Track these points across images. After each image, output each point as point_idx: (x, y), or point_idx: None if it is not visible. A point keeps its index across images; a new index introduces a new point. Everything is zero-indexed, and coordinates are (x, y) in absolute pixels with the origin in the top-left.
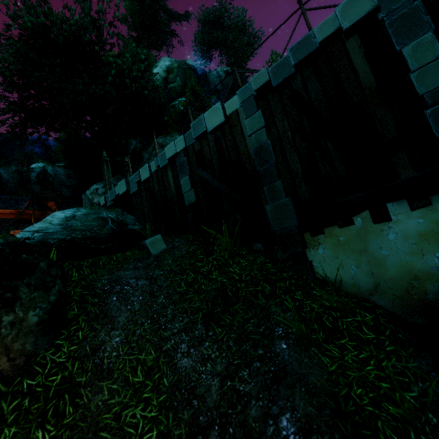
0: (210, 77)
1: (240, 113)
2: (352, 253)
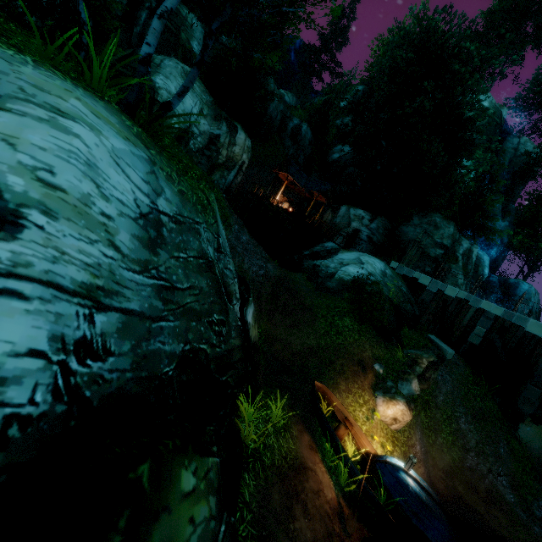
0: (507, 144)
1: None
2: None
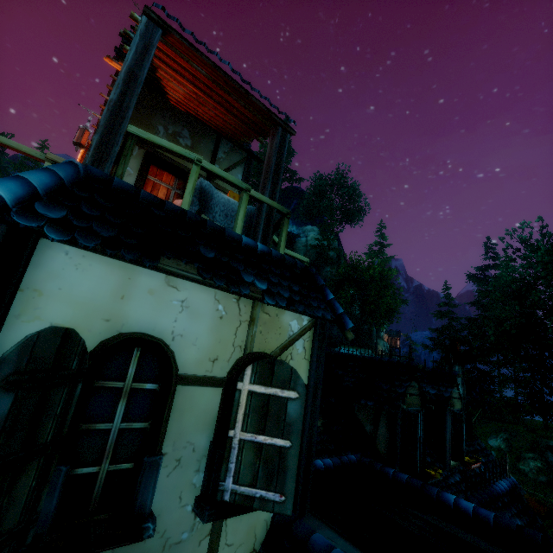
0: (297, 245)
1: None
2: None
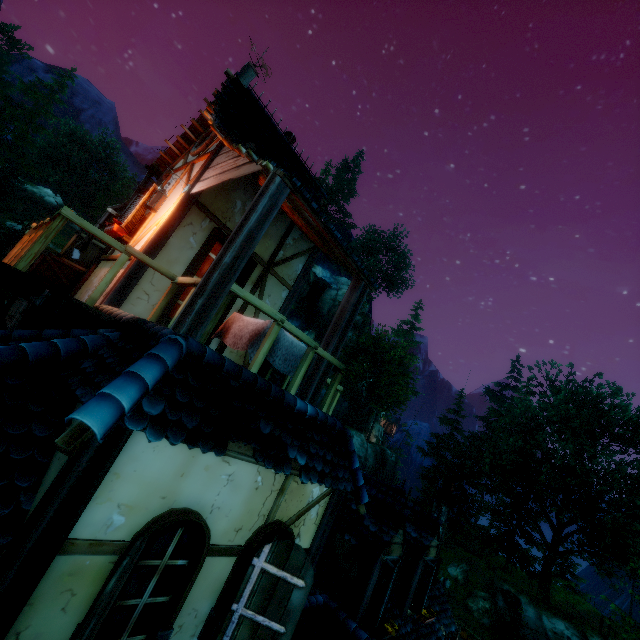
0: (326, 296)
1: None
2: None
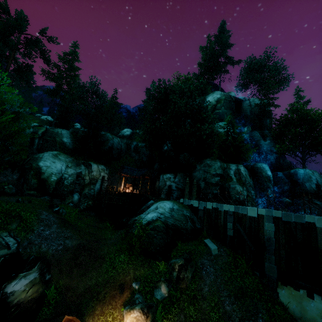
0: (244, 105)
1: (264, 217)
2: (295, 300)
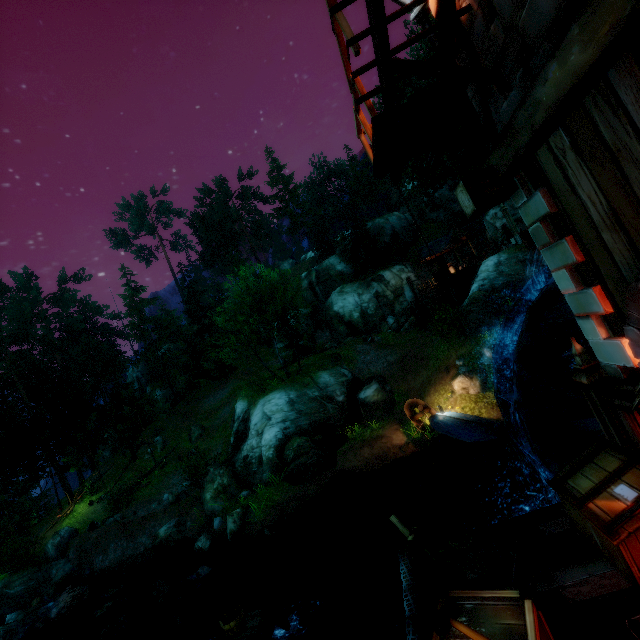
0: None
1: None
2: None
